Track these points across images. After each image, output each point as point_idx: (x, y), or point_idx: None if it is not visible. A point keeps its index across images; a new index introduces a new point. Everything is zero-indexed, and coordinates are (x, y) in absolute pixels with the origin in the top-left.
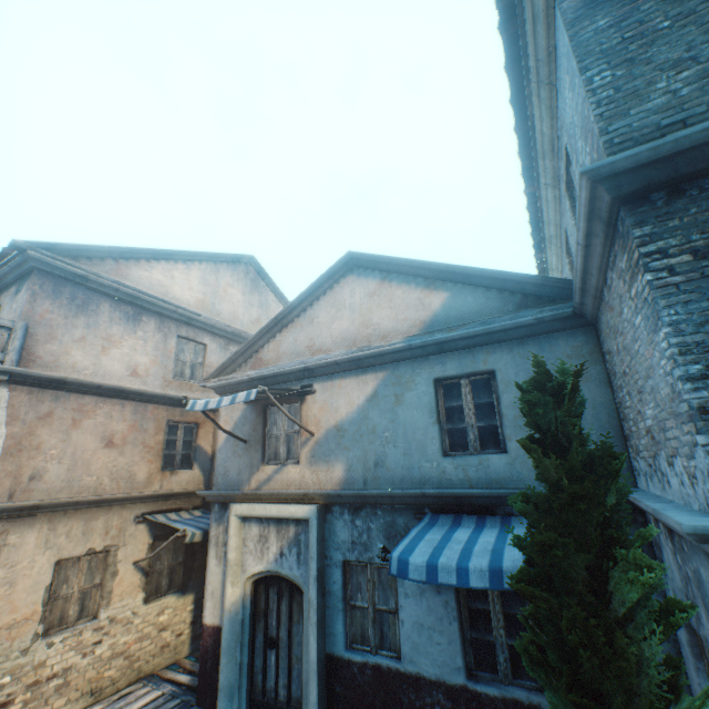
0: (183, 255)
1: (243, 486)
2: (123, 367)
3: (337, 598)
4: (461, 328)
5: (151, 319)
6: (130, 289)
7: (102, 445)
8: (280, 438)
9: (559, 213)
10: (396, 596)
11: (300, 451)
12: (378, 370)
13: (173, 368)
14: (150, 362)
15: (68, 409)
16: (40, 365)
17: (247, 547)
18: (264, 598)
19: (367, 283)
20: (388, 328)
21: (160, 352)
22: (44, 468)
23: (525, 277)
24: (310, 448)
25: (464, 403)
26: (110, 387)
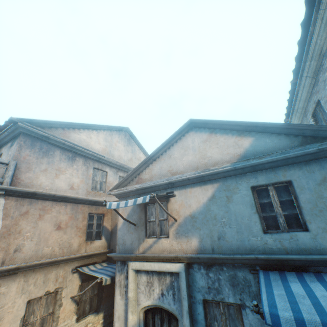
0: (95, 126)
1: (134, 251)
2: (66, 184)
3: (201, 325)
4: (267, 156)
5: (80, 159)
6: (70, 143)
7: (54, 229)
8: (155, 222)
9: (311, 93)
10: (242, 325)
11: (169, 230)
12: (213, 182)
13: (91, 184)
14: (79, 182)
15: (36, 209)
16: (22, 184)
17: (140, 289)
18: (151, 322)
19: (201, 135)
20: (217, 159)
21: (84, 176)
22: (22, 244)
23: (305, 126)
24: (175, 228)
25: (272, 200)
26: (59, 195)
